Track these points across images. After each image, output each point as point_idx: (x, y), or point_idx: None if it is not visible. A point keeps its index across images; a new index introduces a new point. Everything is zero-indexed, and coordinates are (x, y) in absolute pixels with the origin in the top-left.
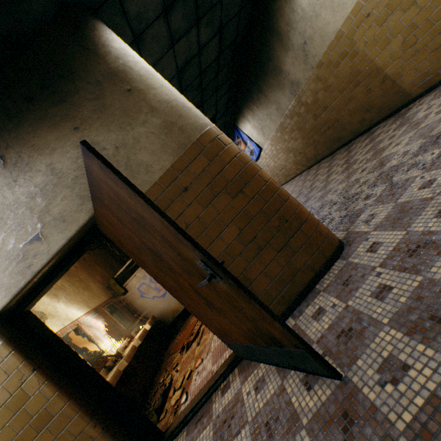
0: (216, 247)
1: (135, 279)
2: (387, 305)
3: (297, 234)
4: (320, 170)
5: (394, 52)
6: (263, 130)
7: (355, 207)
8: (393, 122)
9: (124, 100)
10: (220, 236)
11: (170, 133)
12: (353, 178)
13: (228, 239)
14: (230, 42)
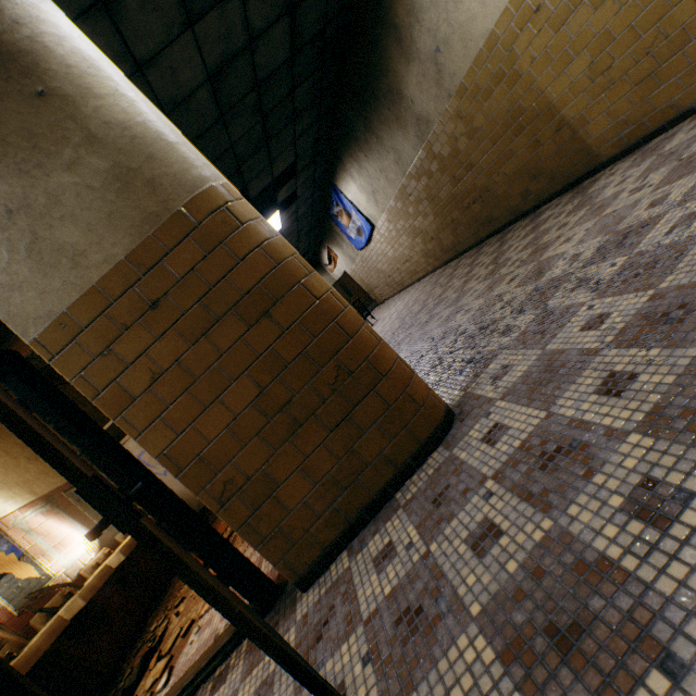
0: (212, 418)
1: (133, 441)
2: (486, 572)
3: (368, 398)
4: (458, 270)
5: (577, 79)
6: (376, 196)
7: (487, 347)
8: (569, 200)
9: (29, 113)
10: (221, 397)
11: (127, 190)
12: (497, 291)
13: (236, 404)
14: (313, 34)
